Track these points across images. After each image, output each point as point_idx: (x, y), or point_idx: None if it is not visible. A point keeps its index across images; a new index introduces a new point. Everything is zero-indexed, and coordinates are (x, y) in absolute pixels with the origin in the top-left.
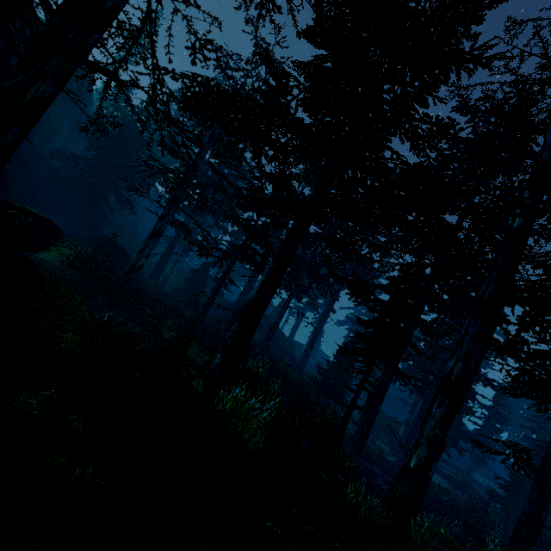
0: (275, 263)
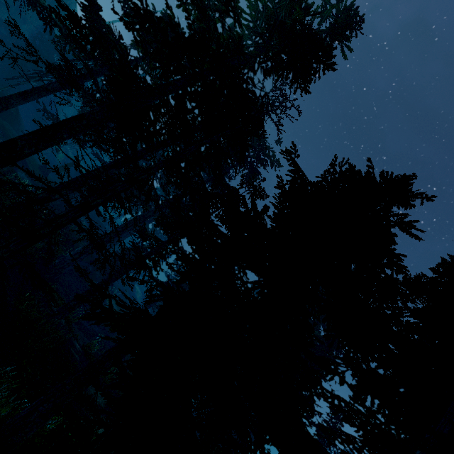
0: (31, 88)
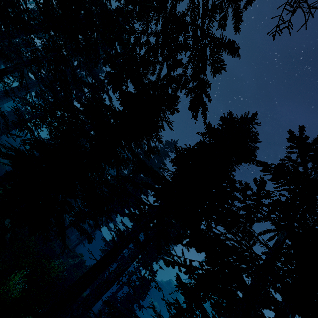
0: None
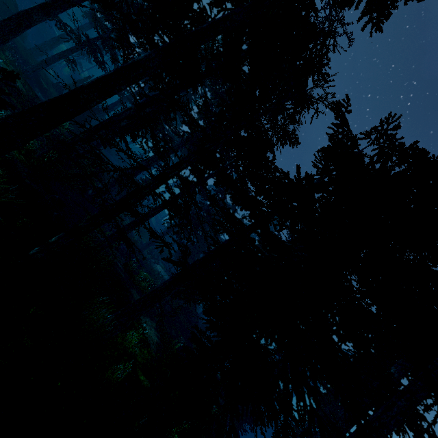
0: None
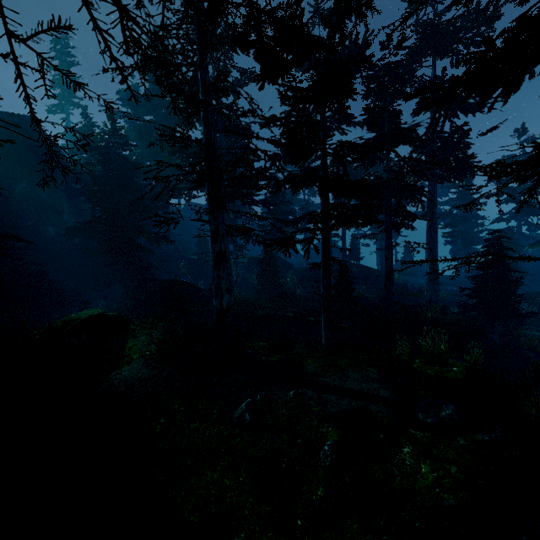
0: None
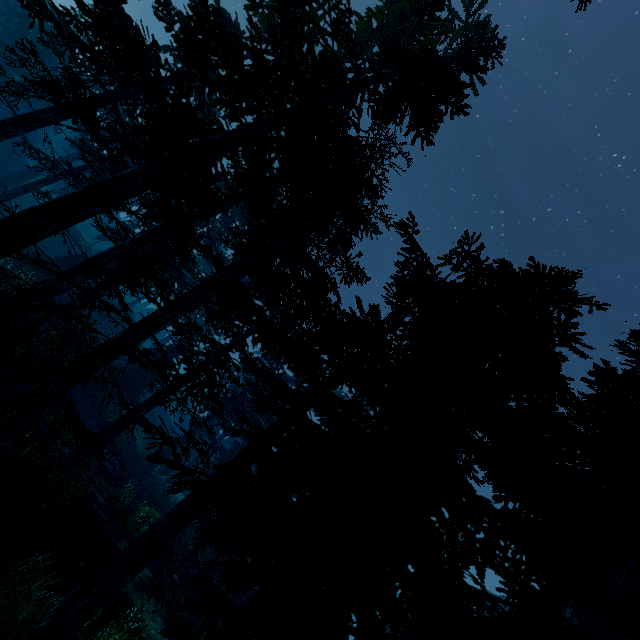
0: (13, 117)
